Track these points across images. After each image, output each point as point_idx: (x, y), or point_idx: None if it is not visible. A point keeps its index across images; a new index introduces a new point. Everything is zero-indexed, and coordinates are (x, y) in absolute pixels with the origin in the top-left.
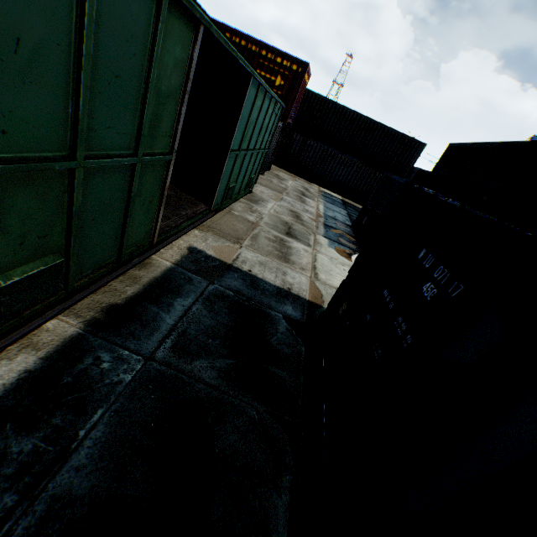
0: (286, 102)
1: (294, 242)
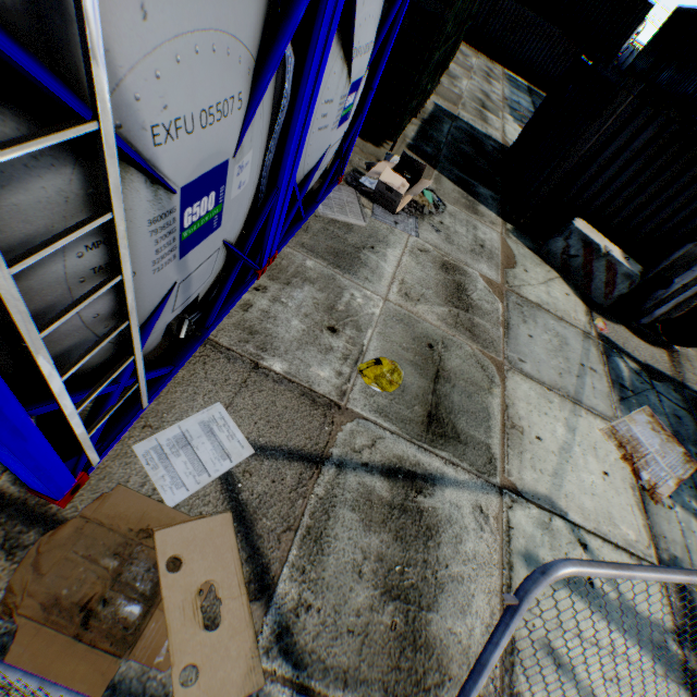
0: None
1: (488, 114)
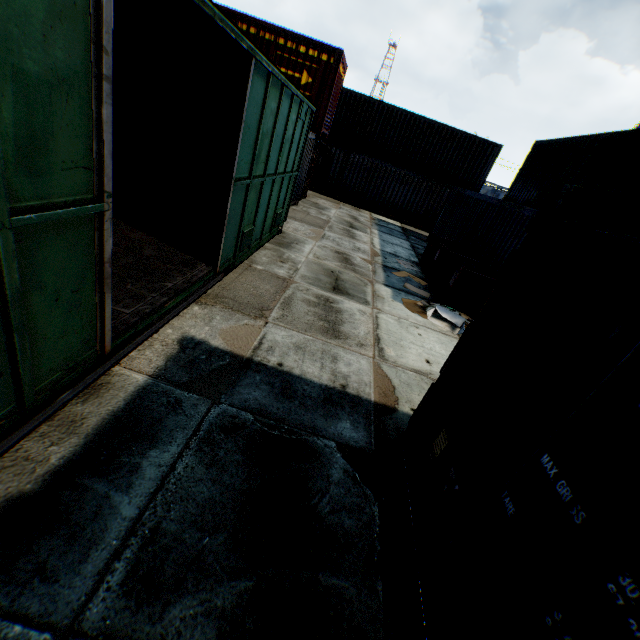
0: (318, 106)
1: (344, 302)
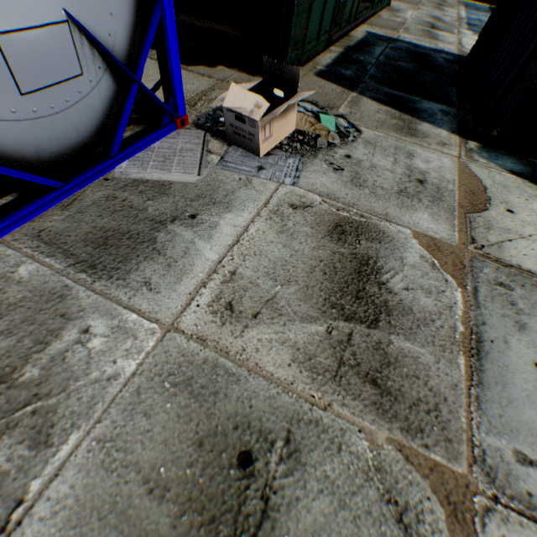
0: None
1: (438, 33)
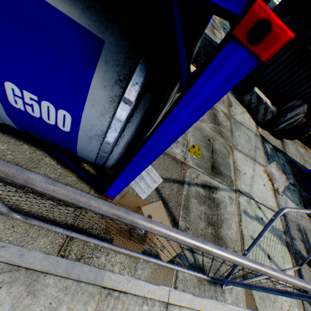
0: None
1: (215, 31)
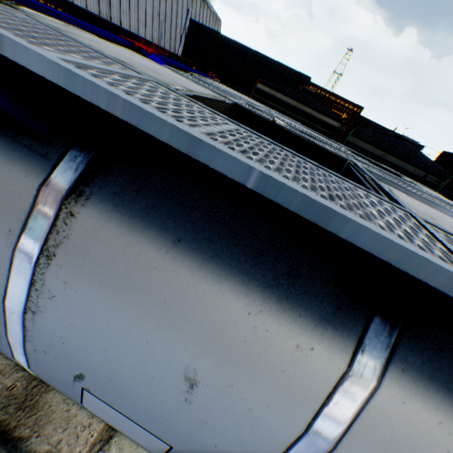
0: None
1: None
